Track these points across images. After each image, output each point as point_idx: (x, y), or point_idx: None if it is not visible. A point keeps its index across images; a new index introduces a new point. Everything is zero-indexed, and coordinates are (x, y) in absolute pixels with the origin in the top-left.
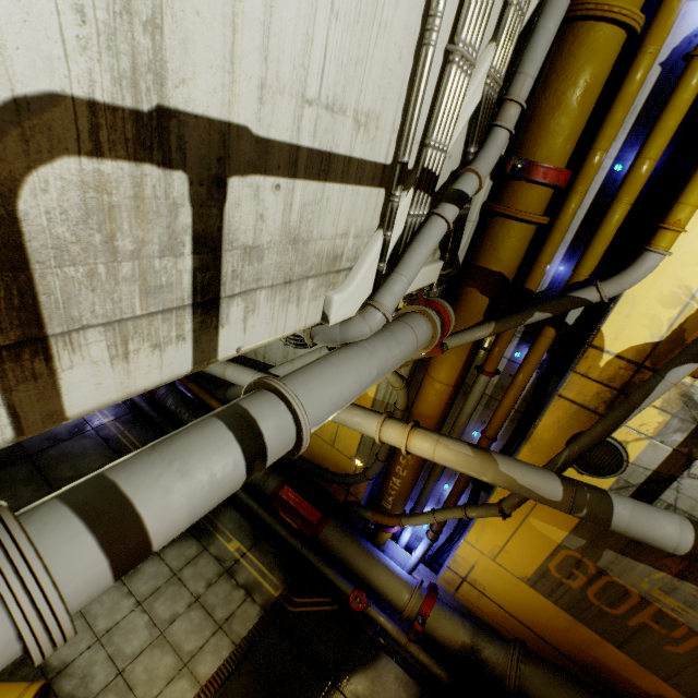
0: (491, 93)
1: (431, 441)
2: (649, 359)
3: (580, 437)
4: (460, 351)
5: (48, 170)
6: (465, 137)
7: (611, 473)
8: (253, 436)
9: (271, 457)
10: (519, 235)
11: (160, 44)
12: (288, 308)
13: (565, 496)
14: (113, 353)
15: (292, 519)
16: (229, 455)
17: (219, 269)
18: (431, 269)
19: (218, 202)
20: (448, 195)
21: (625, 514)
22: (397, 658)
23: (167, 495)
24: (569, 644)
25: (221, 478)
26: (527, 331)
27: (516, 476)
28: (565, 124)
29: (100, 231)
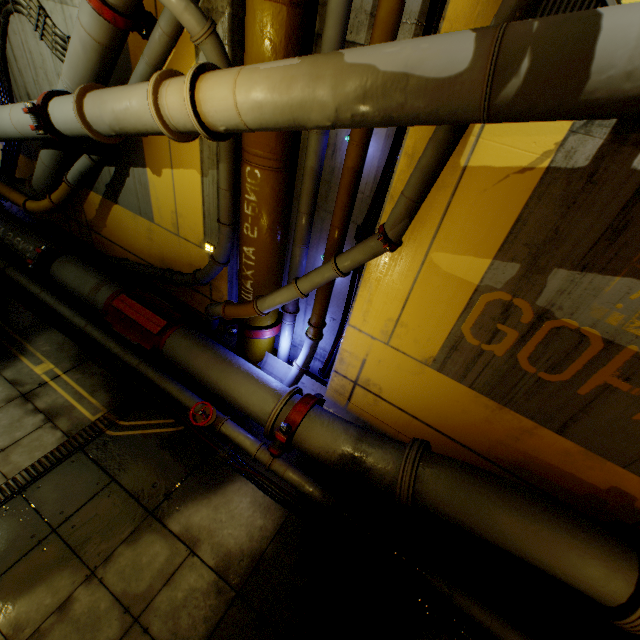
0: None
1: (230, 73)
2: None
3: None
4: None
5: None
6: None
7: None
8: None
9: None
10: None
11: None
12: None
13: (480, 49)
14: None
15: (129, 333)
16: None
17: None
18: None
19: None
20: None
21: (634, 18)
22: (258, 480)
23: None
24: (490, 441)
25: None
26: None
27: (376, 58)
28: None
29: None
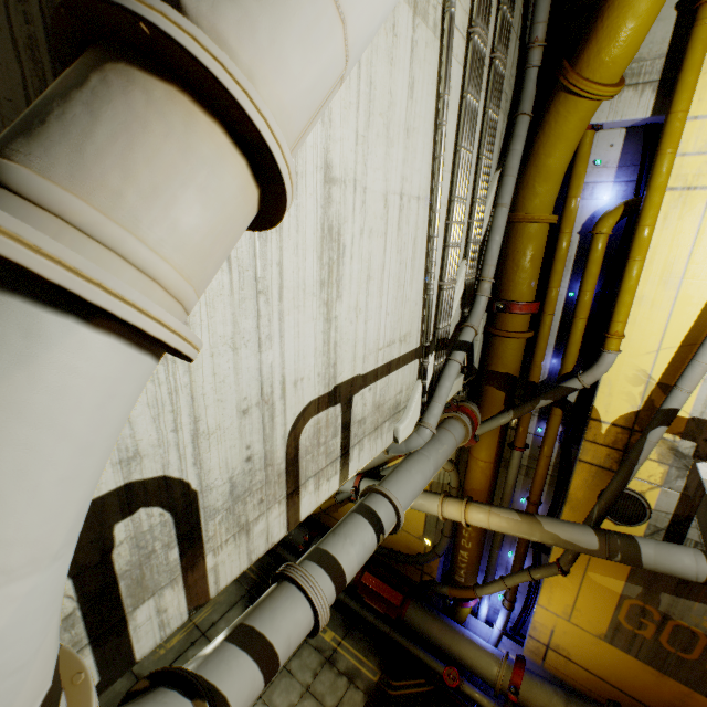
0: (470, 282)
1: (484, 512)
2: (636, 424)
3: (603, 493)
4: (492, 434)
5: (307, 425)
6: (460, 304)
7: (640, 521)
8: (377, 521)
9: (386, 532)
10: (514, 346)
11: (336, 368)
12: (377, 441)
13: (601, 545)
14: (315, 487)
15: (377, 604)
16: (368, 532)
17: (350, 435)
18: (455, 383)
19: (350, 407)
20: (457, 345)
21: (650, 553)
22: None
23: (349, 555)
24: (663, 701)
25: (368, 545)
26: (541, 410)
27: (558, 532)
28: (525, 277)
29: (316, 438)
